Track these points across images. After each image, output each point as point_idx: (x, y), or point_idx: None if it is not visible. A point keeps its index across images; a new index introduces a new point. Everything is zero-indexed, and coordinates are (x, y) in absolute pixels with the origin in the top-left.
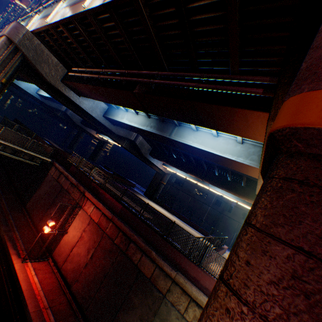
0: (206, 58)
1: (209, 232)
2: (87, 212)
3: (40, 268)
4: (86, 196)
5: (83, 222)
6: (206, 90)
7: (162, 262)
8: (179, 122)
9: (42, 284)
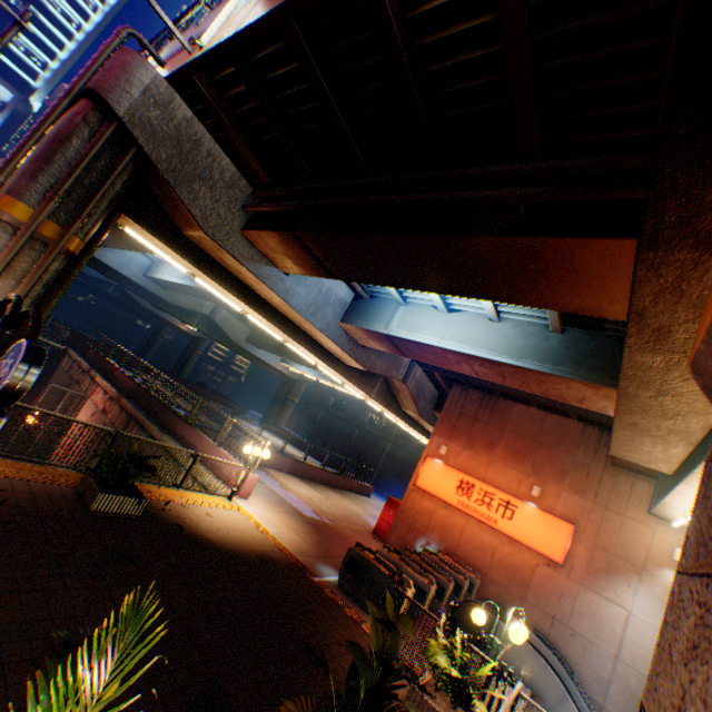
0: None
1: (347, 467)
2: (95, 400)
3: None
4: (98, 382)
5: (88, 415)
6: None
7: (154, 428)
8: None
9: None
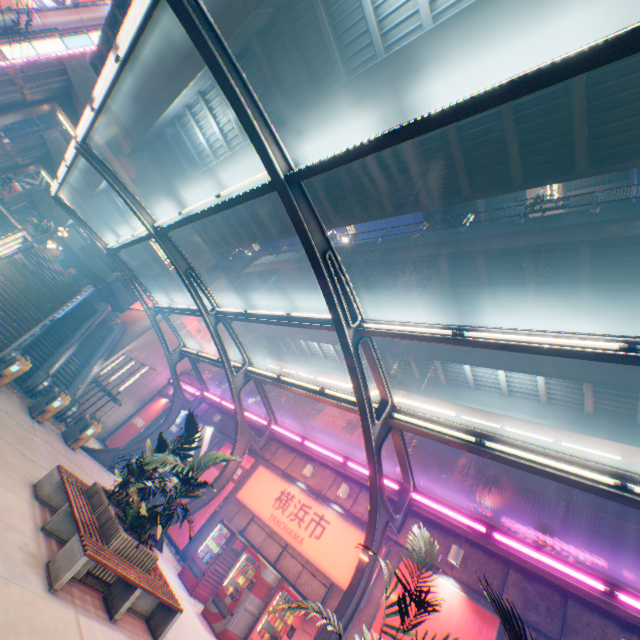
0: None
1: None
2: None
3: None
4: None
5: None
6: None
7: None
8: None
9: None
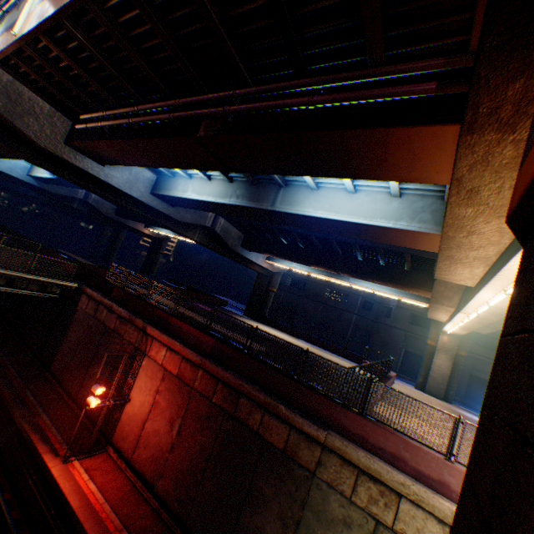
0: (319, 46)
1: (362, 356)
2: (157, 359)
3: (96, 467)
4: (150, 334)
5: (153, 378)
6: (329, 107)
7: (300, 420)
8: (285, 179)
9: (104, 492)
